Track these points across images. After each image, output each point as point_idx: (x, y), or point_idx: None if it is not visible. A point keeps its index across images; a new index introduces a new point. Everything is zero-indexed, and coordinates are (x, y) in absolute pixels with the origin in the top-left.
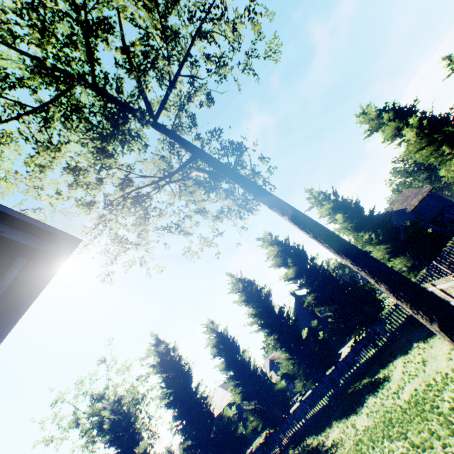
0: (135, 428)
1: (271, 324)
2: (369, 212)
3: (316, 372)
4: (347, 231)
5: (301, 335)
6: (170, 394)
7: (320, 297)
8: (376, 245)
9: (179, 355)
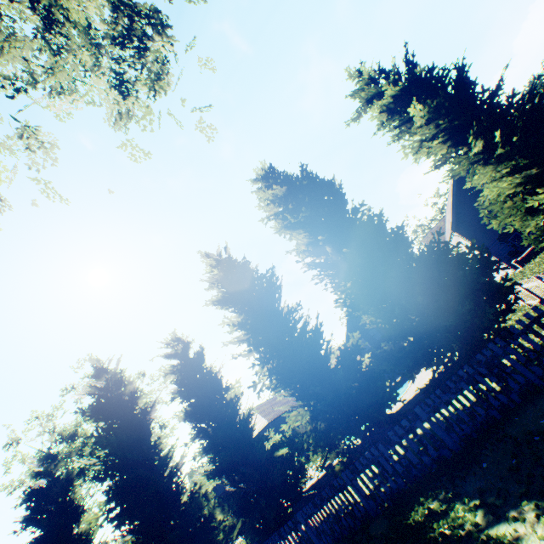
0: (66, 501)
1: (269, 342)
2: (489, 96)
3: (350, 435)
4: (435, 142)
5: (327, 363)
6: (107, 457)
7: (363, 286)
8: (502, 163)
9: (133, 392)
